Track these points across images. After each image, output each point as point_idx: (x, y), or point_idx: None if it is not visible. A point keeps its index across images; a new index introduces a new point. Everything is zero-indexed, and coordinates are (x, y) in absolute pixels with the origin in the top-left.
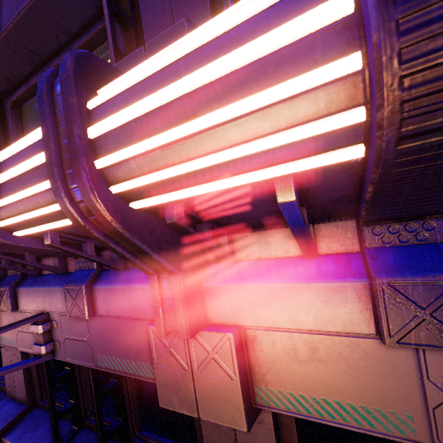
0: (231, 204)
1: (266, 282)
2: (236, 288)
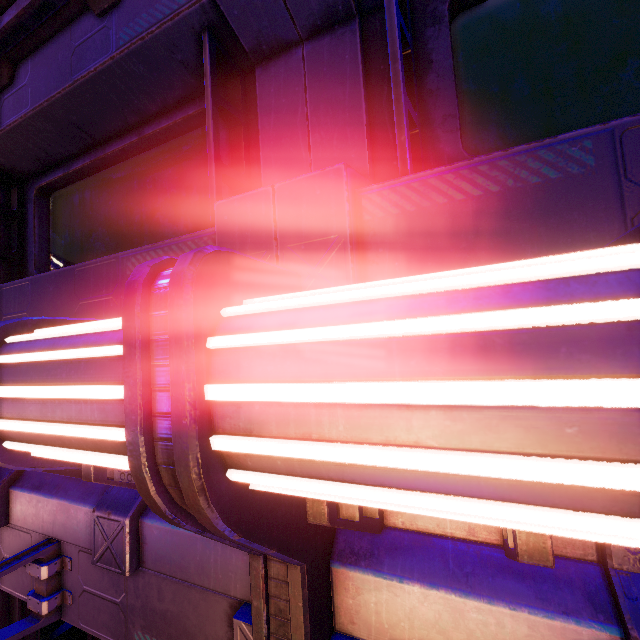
0: None
1: (441, 587)
2: (388, 586)
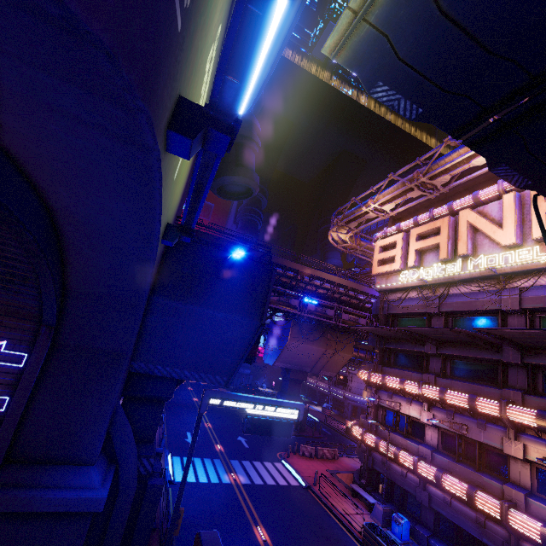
0: (525, 424)
1: (530, 438)
2: (524, 437)
